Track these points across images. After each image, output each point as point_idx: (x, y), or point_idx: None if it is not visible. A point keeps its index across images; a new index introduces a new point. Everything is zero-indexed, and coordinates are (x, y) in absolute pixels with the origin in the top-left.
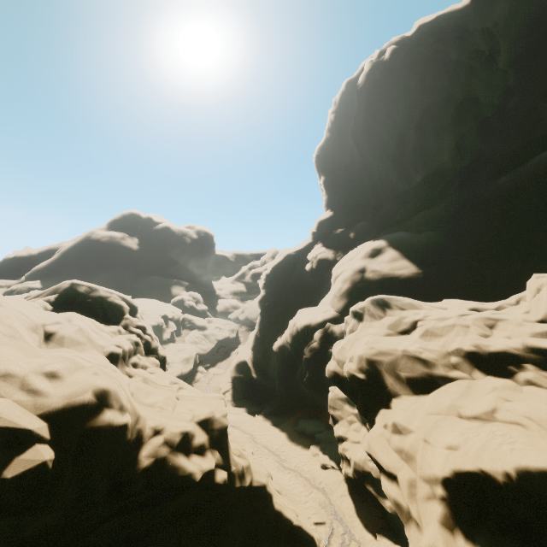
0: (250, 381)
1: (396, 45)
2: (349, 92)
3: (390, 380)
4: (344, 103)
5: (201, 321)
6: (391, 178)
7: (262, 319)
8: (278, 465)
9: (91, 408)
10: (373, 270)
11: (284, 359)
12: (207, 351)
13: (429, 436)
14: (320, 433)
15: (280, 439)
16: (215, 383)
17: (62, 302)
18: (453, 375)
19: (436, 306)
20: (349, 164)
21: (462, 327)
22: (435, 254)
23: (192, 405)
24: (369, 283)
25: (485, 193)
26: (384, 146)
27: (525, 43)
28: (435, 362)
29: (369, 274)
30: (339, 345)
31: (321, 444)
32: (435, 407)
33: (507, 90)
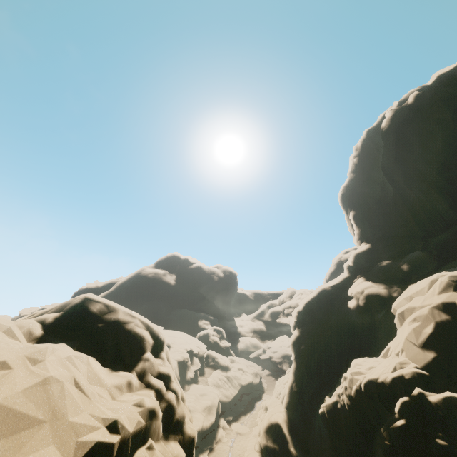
0: None
1: (418, 92)
2: (371, 138)
3: None
4: (367, 147)
5: (224, 360)
6: (436, 206)
7: (298, 366)
8: None
9: None
10: None
11: (339, 434)
12: (229, 399)
13: None
14: None
15: None
16: (239, 448)
17: (64, 324)
18: None
19: None
20: (382, 197)
21: None
22: None
23: None
24: None
25: None
26: (422, 176)
27: None
28: None
29: None
30: None
31: None
32: None
33: None
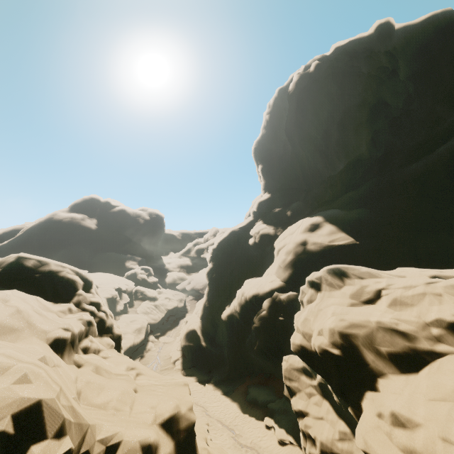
0: (200, 349)
1: (318, 61)
2: (281, 98)
3: (370, 356)
4: (277, 106)
5: (152, 293)
6: (318, 166)
7: (210, 289)
8: (233, 442)
9: (4, 450)
10: (314, 242)
11: (232, 327)
12: (157, 321)
13: (450, 434)
14: (272, 403)
15: (233, 410)
16: (166, 351)
17: (5, 278)
18: (440, 349)
19: (393, 274)
20: (283, 155)
21: (434, 296)
22: (368, 227)
23: (154, 399)
24: (311, 254)
25: (401, 176)
26: (312, 140)
27: (418, 62)
28: (416, 335)
29: (311, 246)
30: (302, 316)
31: (275, 415)
32: (436, 390)
33: (409, 96)
